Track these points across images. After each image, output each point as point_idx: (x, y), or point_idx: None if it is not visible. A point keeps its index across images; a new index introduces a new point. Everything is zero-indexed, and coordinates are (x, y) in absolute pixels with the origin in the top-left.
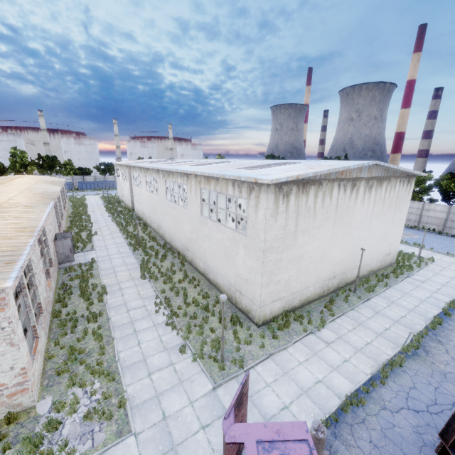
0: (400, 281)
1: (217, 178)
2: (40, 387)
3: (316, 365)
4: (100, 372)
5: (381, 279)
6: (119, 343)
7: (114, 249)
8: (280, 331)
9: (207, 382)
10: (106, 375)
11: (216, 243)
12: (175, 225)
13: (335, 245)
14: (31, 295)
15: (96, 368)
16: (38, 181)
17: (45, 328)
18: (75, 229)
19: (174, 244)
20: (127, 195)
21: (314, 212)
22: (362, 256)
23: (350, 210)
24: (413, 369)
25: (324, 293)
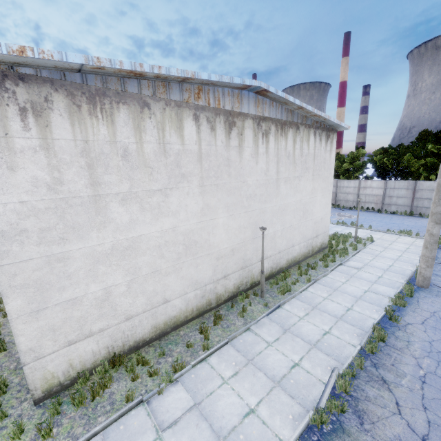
0: (330, 272)
1: None
2: None
3: None
4: None
5: (304, 270)
6: None
7: None
8: (78, 408)
9: None
10: None
11: None
12: None
13: (214, 225)
14: None
15: None
16: None
17: None
18: None
19: None
20: None
21: (144, 162)
22: (263, 239)
23: (233, 166)
24: None
25: (211, 305)
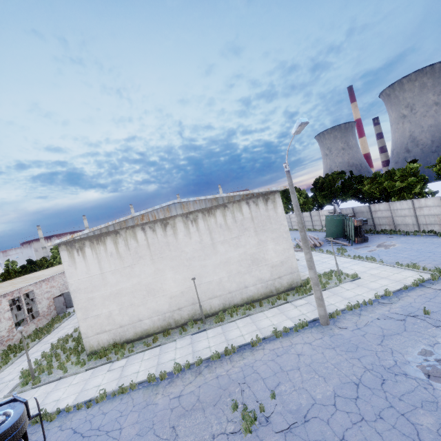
0: (271, 308)
1: None
2: None
3: (76, 387)
4: None
5: (249, 307)
6: (11, 366)
7: None
8: (96, 360)
9: (6, 393)
10: None
11: None
12: None
13: (164, 278)
14: None
15: None
16: None
17: None
18: None
19: None
20: None
21: (120, 255)
22: (194, 285)
23: (172, 244)
24: (132, 397)
25: (171, 326)
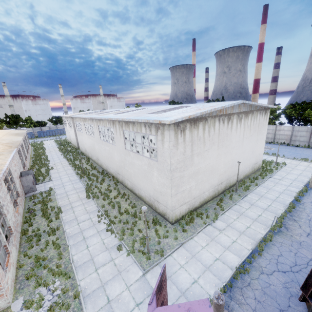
0: (265, 181)
1: (133, 122)
2: (14, 291)
3: (214, 247)
4: (59, 273)
5: (253, 180)
6: (73, 249)
7: (66, 178)
8: (187, 226)
9: (138, 270)
10: (64, 274)
11: (137, 168)
12: (108, 157)
13: (220, 161)
14: (1, 222)
15: (56, 270)
16: (5, 134)
17: (16, 244)
18: (36, 167)
19: (109, 170)
20: (73, 138)
21: (204, 140)
22: (239, 167)
23: (228, 136)
24: (279, 242)
25: (216, 195)
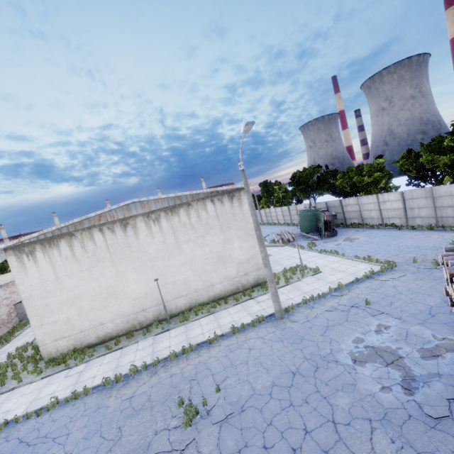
0: (235, 305)
1: None
2: None
3: (28, 397)
4: None
5: (214, 304)
6: None
7: None
8: (54, 367)
9: None
10: None
11: None
12: None
13: (126, 280)
14: None
15: None
16: None
17: None
18: None
19: None
20: None
21: (76, 259)
22: (158, 286)
23: (134, 245)
24: (84, 402)
25: (136, 328)
